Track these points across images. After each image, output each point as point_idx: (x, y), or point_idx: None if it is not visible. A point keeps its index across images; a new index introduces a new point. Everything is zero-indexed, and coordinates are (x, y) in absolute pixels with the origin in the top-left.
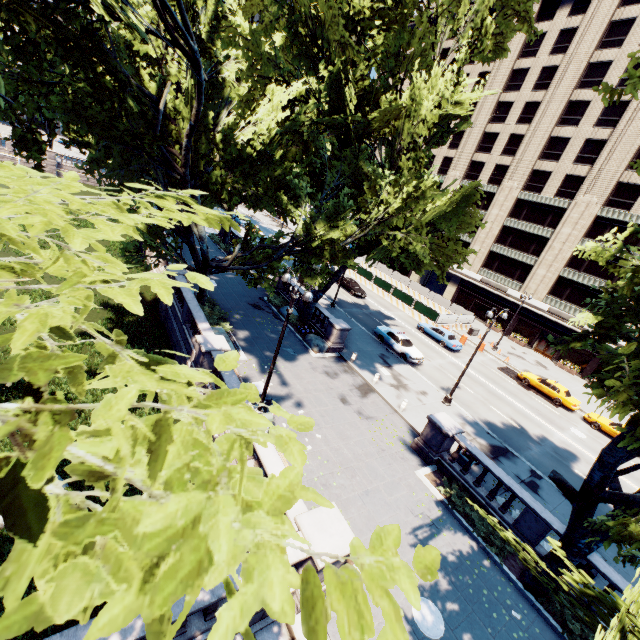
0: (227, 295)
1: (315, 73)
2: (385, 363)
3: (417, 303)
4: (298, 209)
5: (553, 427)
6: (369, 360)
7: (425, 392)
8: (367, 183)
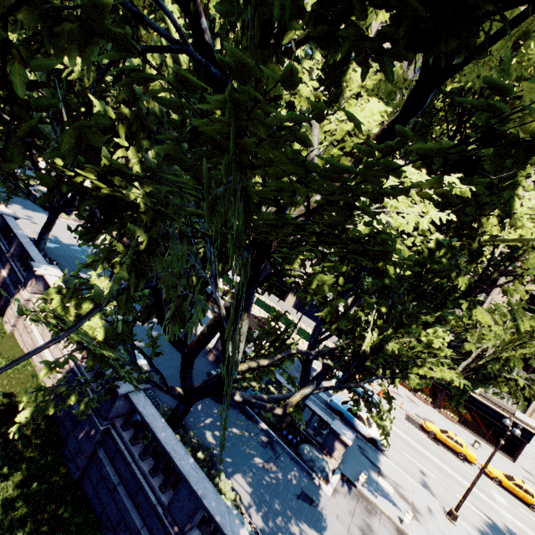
0: (172, 382)
1: (500, 176)
2: (373, 465)
3: (325, 347)
4: (369, 315)
5: (492, 501)
6: (363, 468)
7: (429, 508)
8: (465, 301)
